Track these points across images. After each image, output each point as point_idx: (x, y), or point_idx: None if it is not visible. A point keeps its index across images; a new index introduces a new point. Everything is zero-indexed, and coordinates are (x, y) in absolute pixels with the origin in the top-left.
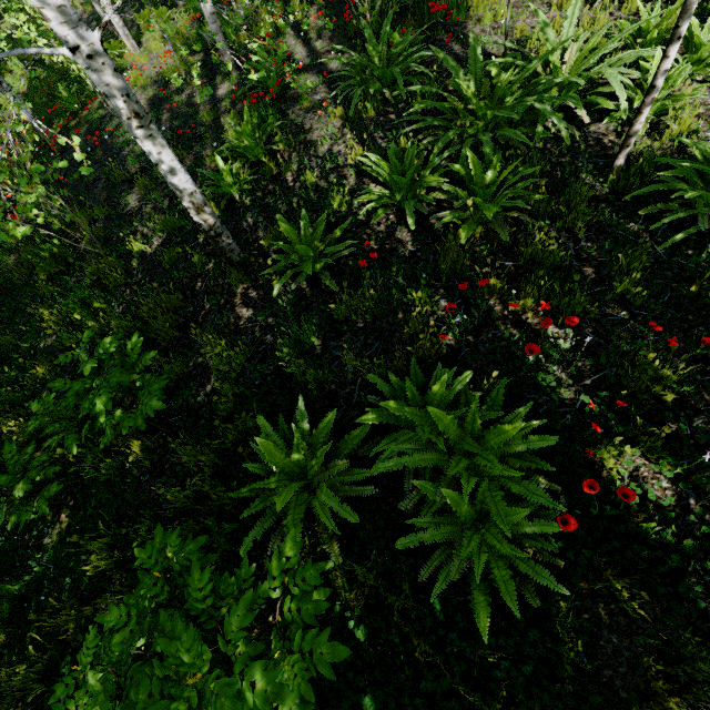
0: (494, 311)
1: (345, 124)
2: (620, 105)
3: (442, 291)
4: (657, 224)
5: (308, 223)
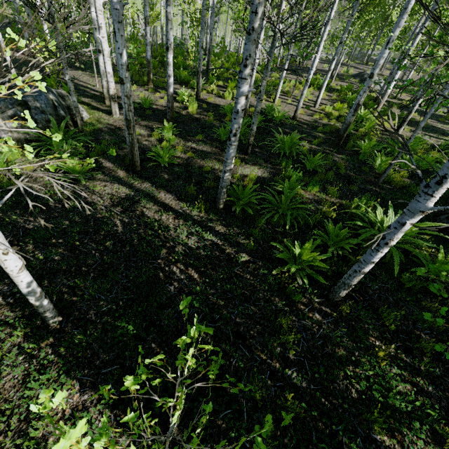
0: None
1: None
2: None
3: None
4: None
5: None
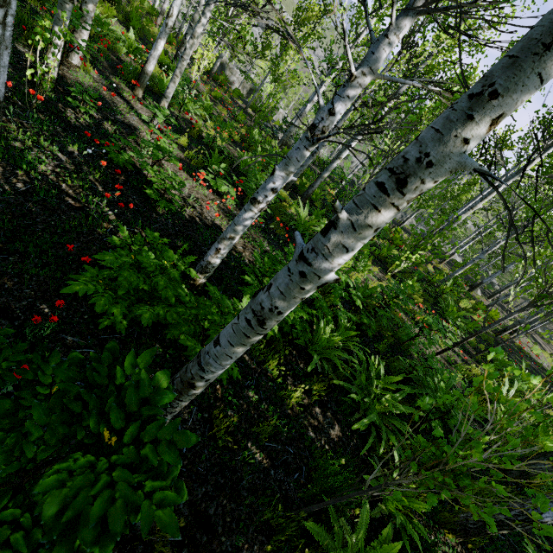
0: None
1: None
2: None
3: None
4: None
5: None
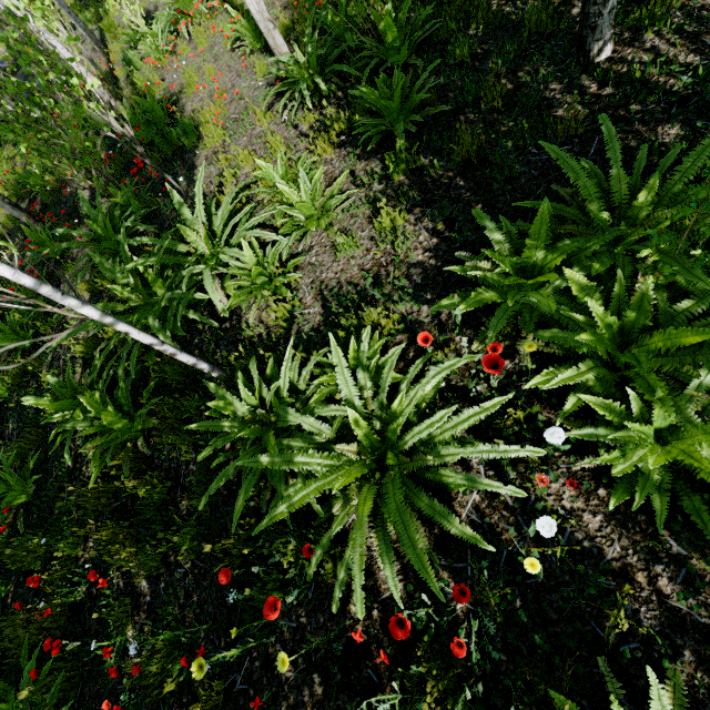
0: (104, 564)
1: (91, 298)
2: (217, 307)
3: (94, 527)
4: (212, 465)
5: (6, 461)
